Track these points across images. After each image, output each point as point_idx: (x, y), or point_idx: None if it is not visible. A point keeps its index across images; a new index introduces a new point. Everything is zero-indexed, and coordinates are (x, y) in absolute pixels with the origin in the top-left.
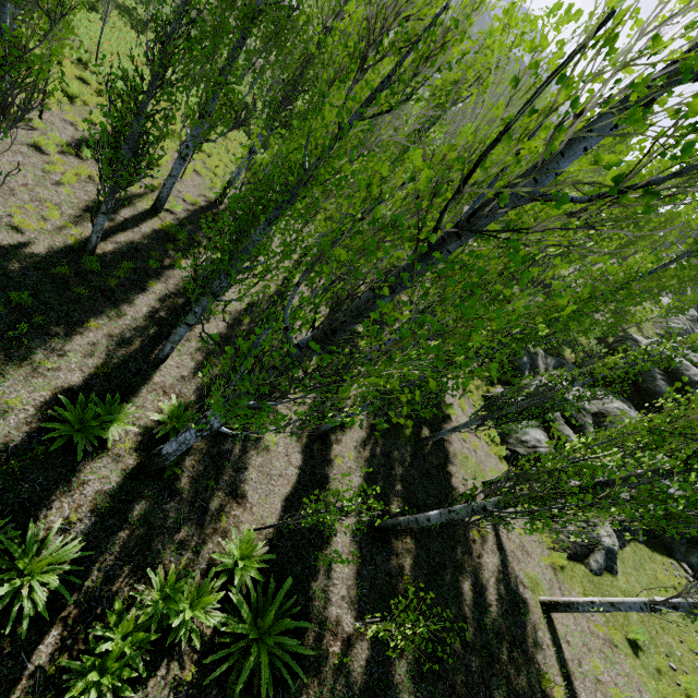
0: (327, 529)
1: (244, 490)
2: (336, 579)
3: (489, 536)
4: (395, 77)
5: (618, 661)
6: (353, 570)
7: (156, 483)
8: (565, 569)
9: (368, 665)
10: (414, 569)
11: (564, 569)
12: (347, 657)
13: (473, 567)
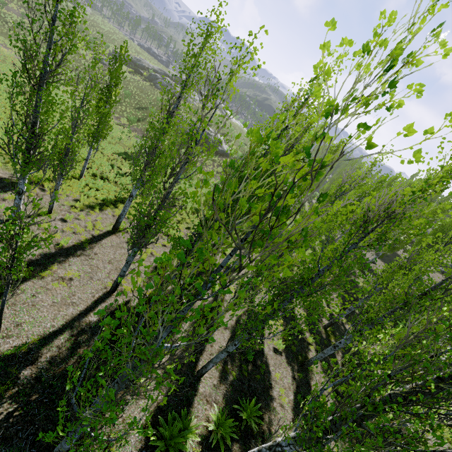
0: None
1: None
2: None
3: None
4: (385, 237)
5: None
6: None
7: None
8: None
9: None
10: None
11: None
12: None
13: None
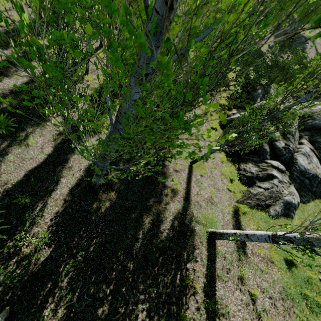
0: (53, 186)
1: (0, 165)
2: (46, 213)
3: (180, 192)
4: None
5: (270, 272)
6: (61, 209)
7: None
8: (246, 214)
9: (45, 260)
10: (109, 210)
11: (245, 214)
12: (32, 255)
13: (159, 210)
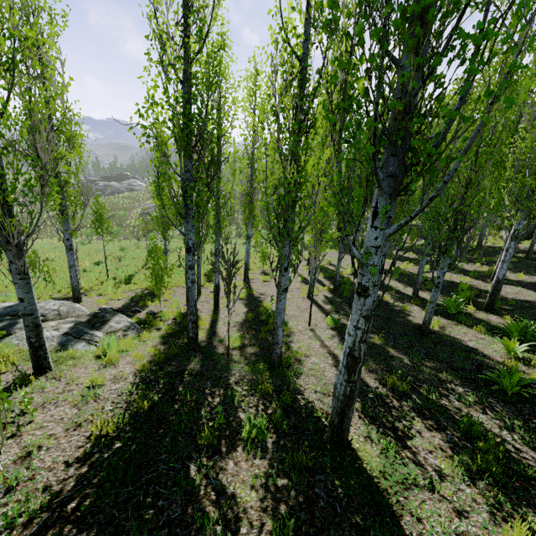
0: None
1: (522, 299)
2: None
3: None
4: None
5: None
6: None
7: (500, 311)
8: None
9: None
10: None
11: None
12: None
13: None
